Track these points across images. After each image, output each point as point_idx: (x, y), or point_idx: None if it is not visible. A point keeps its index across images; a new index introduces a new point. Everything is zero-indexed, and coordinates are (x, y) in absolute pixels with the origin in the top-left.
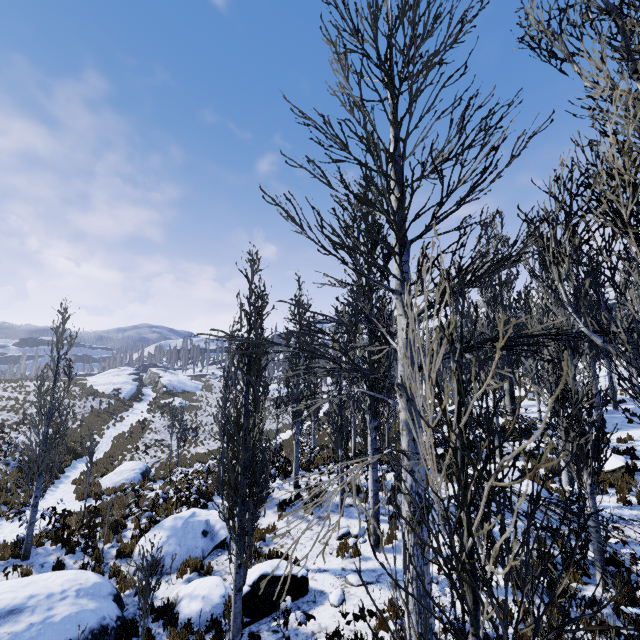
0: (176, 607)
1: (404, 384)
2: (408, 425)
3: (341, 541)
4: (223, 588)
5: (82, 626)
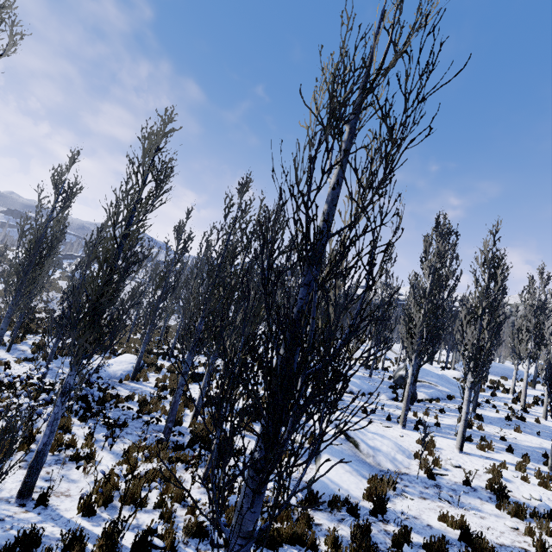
0: None
1: None
2: None
3: None
4: None
5: None
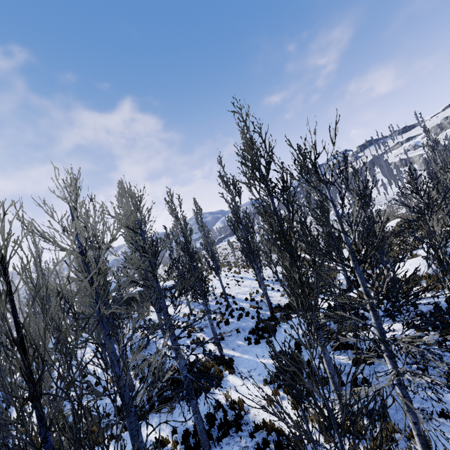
0: None
1: None
2: None
3: None
4: None
5: None
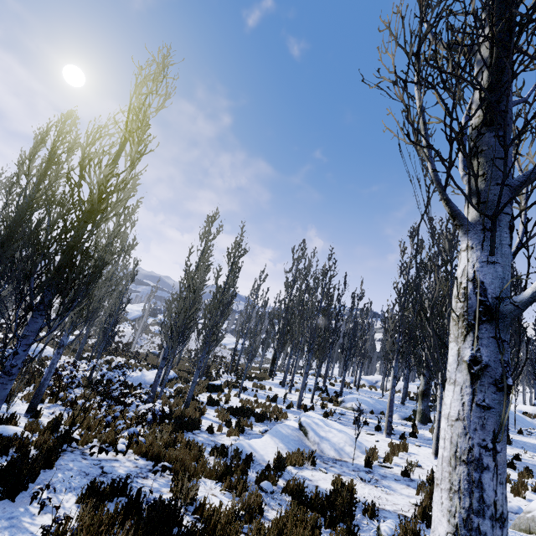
0: None
1: None
2: None
3: None
4: None
5: None
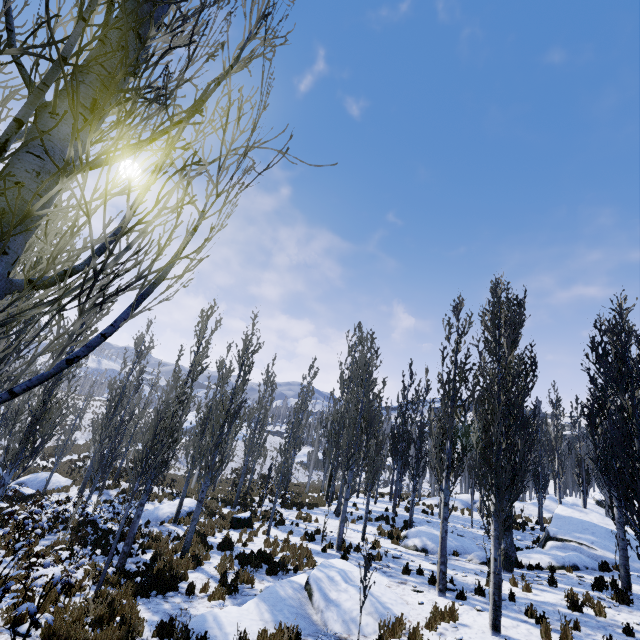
0: None
1: None
2: None
3: None
4: None
5: None
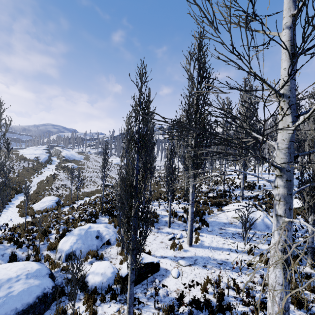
0: (86, 278)
1: (285, 168)
2: (286, 198)
3: (171, 241)
4: (112, 268)
5: (31, 295)
